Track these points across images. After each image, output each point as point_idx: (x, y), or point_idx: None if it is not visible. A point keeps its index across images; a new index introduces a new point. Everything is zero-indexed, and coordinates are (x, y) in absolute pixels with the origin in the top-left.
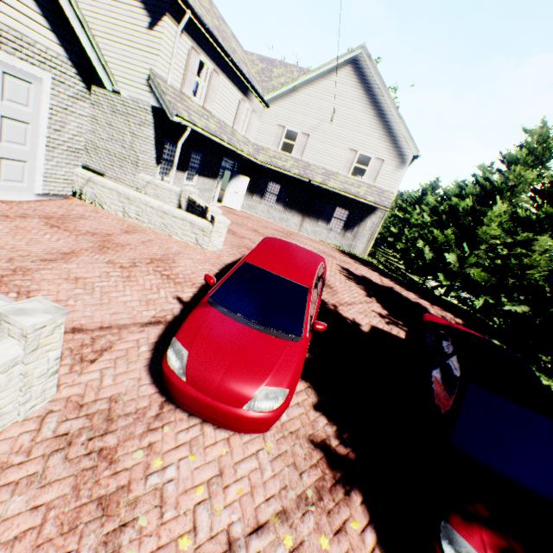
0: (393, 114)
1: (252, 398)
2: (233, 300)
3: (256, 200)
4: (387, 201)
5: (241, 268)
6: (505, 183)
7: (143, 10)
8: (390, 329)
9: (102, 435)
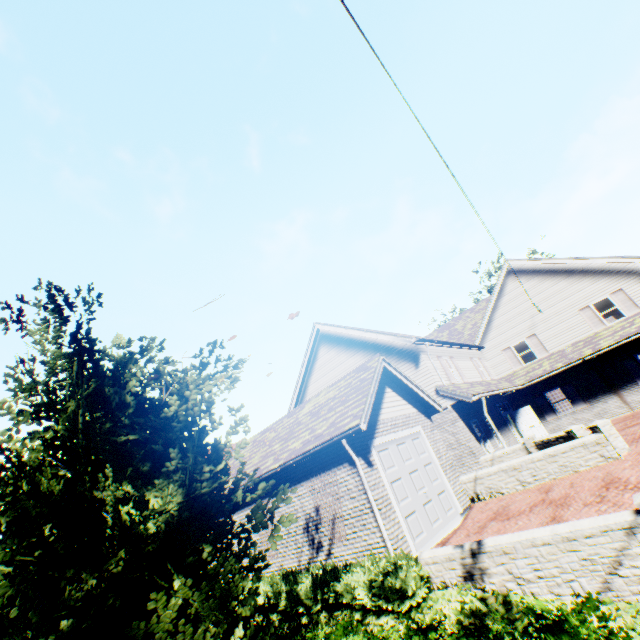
0: (579, 262)
1: None
2: None
3: (551, 420)
4: None
5: None
6: None
7: (406, 363)
8: None
9: None
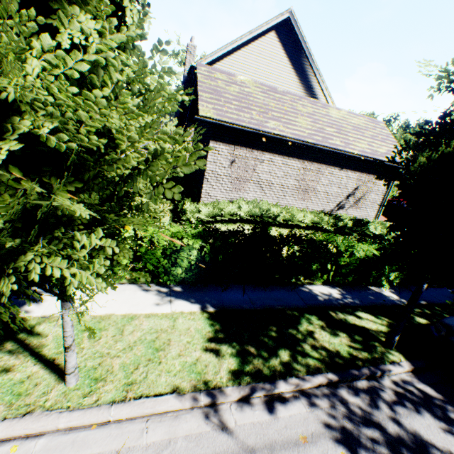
0: None
1: None
2: None
3: None
4: None
5: None
6: None
7: None
8: None
9: None
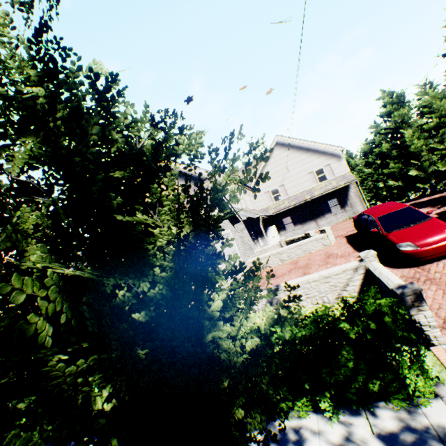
0: (314, 145)
1: (445, 235)
2: (393, 226)
3: (283, 234)
4: (351, 177)
5: (378, 219)
6: (396, 123)
7: None
8: (444, 209)
9: (417, 279)
